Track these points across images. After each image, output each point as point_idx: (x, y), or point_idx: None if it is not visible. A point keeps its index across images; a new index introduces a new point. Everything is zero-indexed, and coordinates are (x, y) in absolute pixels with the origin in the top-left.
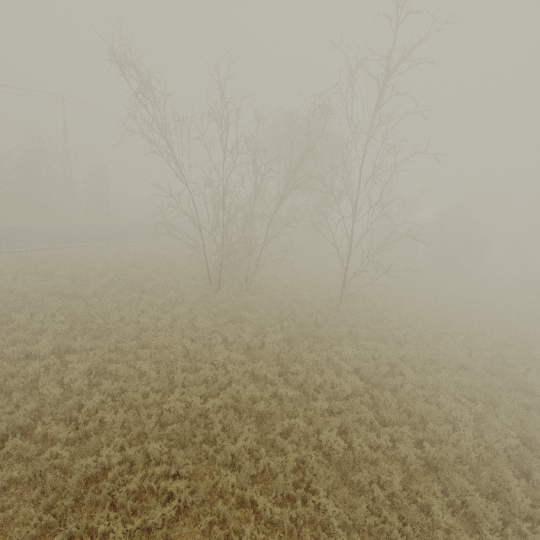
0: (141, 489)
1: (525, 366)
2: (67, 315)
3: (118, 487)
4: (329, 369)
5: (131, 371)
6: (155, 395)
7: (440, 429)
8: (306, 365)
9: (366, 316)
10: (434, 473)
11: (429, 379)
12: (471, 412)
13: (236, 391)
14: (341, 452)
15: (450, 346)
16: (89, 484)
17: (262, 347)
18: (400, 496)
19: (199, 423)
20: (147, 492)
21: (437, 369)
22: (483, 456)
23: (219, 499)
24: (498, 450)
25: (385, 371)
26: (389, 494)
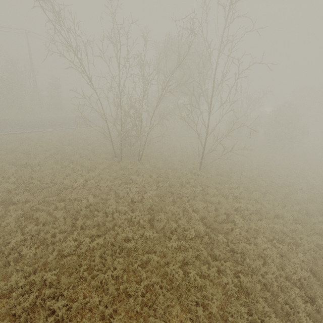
0: (36, 304)
1: (322, 216)
2: (18, 177)
3: (14, 306)
4: (183, 218)
5: (48, 218)
6: (60, 235)
7: (253, 264)
8: (168, 215)
9: (216, 179)
10: (244, 297)
11: (252, 225)
12: (278, 250)
13: (118, 232)
14: (180, 280)
15: (271, 201)
16: (2, 299)
17: (142, 200)
18: (217, 315)
19: (87, 255)
20: (38, 307)
21: (259, 217)
22: (282, 285)
23: (89, 312)
24: (294, 279)
25: (222, 219)
26: (210, 311)
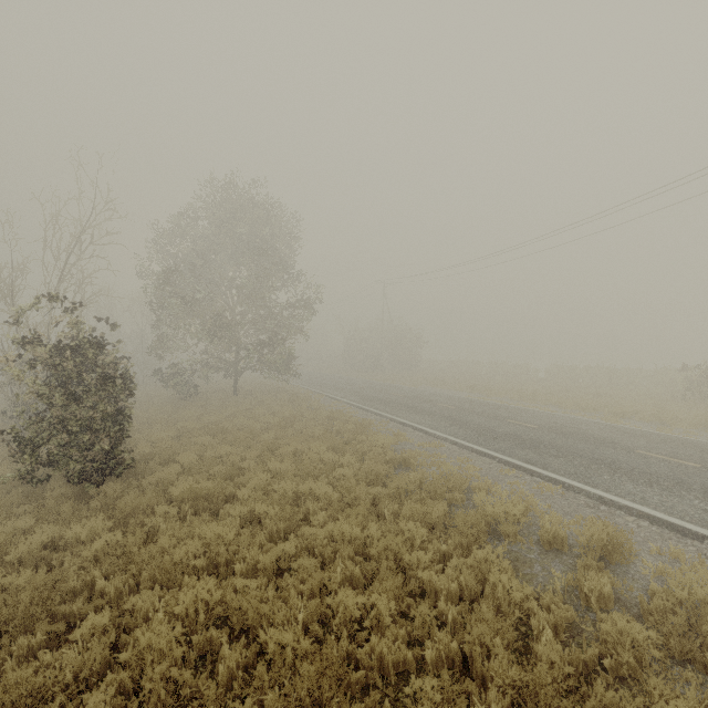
0: None
1: None
2: None
3: None
4: None
5: None
6: None
7: None
8: None
9: None
10: None
11: None
12: None
13: None
14: None
15: None
16: None
17: None
18: None
19: None
20: None
21: None
22: None
23: None
24: None
25: None
26: None
